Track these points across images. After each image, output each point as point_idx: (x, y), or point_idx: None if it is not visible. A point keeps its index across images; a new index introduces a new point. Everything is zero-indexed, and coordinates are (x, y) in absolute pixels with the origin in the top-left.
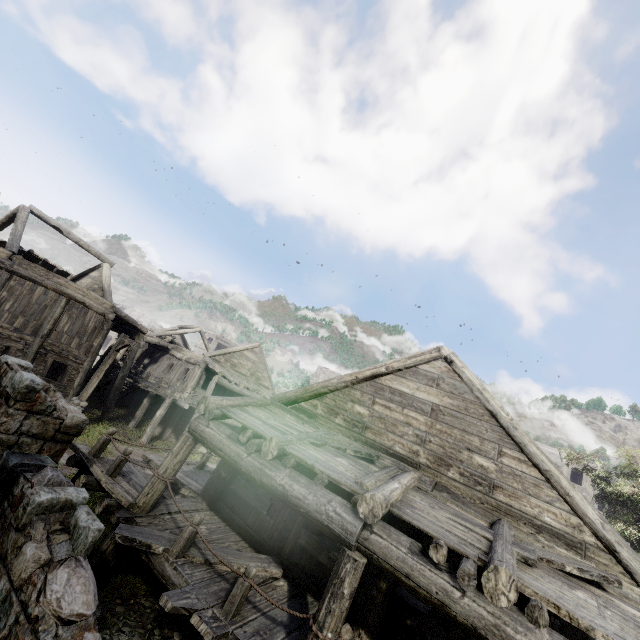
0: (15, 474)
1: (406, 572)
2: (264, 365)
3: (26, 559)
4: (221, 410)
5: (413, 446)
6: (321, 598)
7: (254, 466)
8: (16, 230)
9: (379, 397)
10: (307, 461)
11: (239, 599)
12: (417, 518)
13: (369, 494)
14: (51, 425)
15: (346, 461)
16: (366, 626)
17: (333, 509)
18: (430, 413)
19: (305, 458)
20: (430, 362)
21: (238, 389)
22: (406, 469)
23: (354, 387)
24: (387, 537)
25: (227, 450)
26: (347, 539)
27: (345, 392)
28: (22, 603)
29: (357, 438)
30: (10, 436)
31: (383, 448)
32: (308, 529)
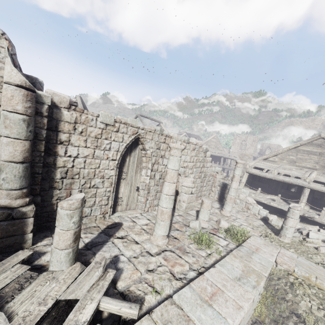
0: (226, 185)
1: (321, 189)
2: (219, 142)
3: (242, 196)
4: (253, 166)
5: (313, 164)
6: (300, 197)
7: (271, 176)
8: (145, 124)
9: (298, 153)
10: (287, 173)
11: (279, 200)
12: (321, 180)
13: (308, 177)
14: (223, 176)
15: (295, 172)
16: (307, 203)
17: (299, 181)
18: (318, 155)
19: (286, 173)
20: (317, 140)
21: (216, 154)
22: (312, 171)
23: (288, 151)
24: (314, 184)
25: (261, 174)
26: (304, 186)
27: (285, 153)
28: (245, 202)
29: (292, 165)
30: (219, 179)
31: (302, 166)
32: (283, 188)
